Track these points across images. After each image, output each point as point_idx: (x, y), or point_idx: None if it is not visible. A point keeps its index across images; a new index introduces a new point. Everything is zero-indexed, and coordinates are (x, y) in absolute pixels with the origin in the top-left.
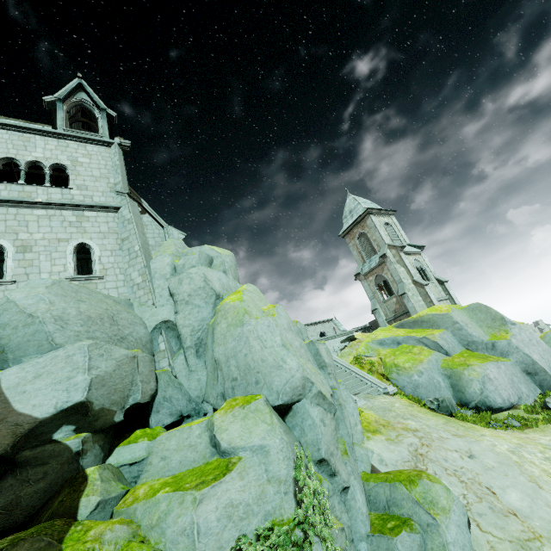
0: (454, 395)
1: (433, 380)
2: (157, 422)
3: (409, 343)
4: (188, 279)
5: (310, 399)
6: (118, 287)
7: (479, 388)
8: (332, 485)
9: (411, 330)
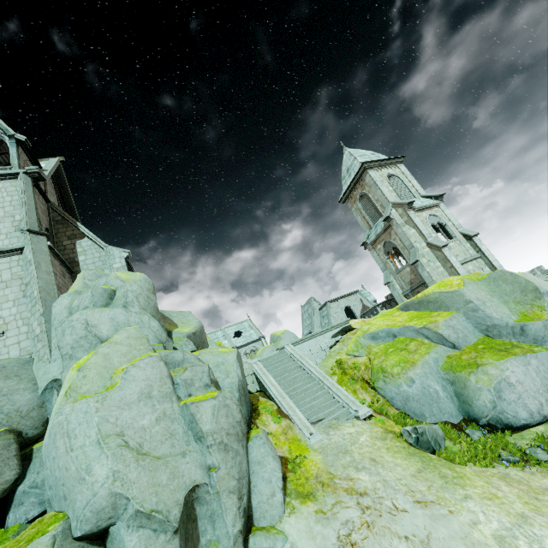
0: (459, 407)
1: (429, 389)
2: (19, 517)
3: (406, 336)
4: (70, 328)
5: (126, 523)
6: (20, 342)
7: (491, 401)
8: None
9: (416, 313)
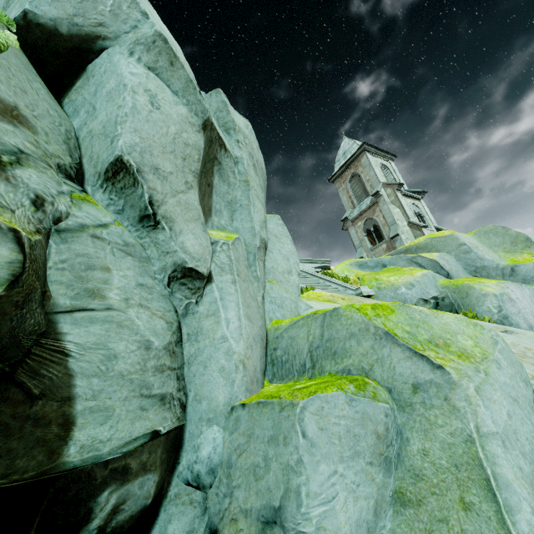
0: None
1: (428, 296)
2: None
3: (398, 265)
4: None
5: (128, 45)
6: None
7: (496, 306)
8: (145, 250)
9: None
